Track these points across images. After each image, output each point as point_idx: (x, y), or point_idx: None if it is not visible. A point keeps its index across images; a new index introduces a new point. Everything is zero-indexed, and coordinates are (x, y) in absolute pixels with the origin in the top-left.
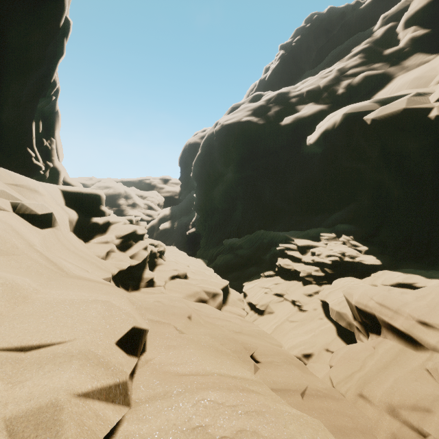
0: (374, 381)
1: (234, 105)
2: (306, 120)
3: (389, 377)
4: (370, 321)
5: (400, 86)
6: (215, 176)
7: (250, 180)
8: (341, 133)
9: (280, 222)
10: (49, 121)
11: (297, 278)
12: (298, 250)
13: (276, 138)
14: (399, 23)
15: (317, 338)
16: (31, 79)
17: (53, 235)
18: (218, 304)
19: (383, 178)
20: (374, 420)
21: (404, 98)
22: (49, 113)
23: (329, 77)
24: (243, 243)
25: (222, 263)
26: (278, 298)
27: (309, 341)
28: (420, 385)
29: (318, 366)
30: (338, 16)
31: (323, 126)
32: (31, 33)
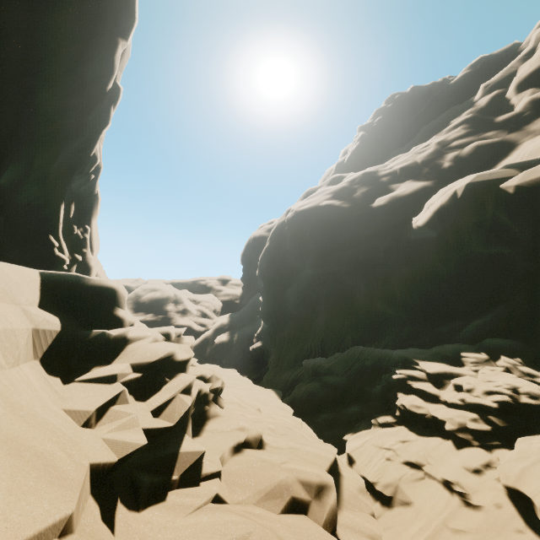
0: None
1: (309, 190)
2: (407, 199)
3: None
4: None
5: (533, 151)
6: (288, 273)
7: (336, 277)
8: (465, 209)
9: (385, 334)
10: (85, 205)
11: (438, 431)
12: (429, 379)
13: (368, 223)
14: (508, 89)
15: None
16: (66, 152)
17: None
18: (330, 515)
19: None
20: None
21: None
22: (86, 196)
23: (427, 152)
24: (332, 365)
25: (304, 397)
26: (414, 472)
27: None
28: None
29: None
30: (424, 93)
31: (436, 202)
32: (69, 95)
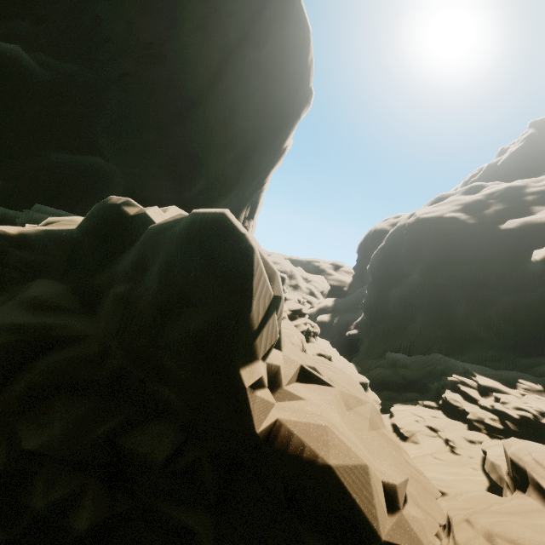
0: (486, 514)
1: (440, 196)
2: (542, 227)
3: (504, 517)
4: (521, 477)
5: None
6: (396, 275)
7: (440, 289)
8: None
9: (469, 351)
10: (254, 207)
11: (464, 420)
12: (478, 389)
13: (489, 244)
14: None
15: (459, 483)
16: (255, 182)
17: None
18: None
19: None
20: (469, 538)
21: None
22: (255, 201)
23: None
24: (410, 362)
25: (377, 377)
26: (430, 432)
27: (448, 482)
28: (532, 532)
29: (446, 504)
30: None
31: None
32: (266, 155)
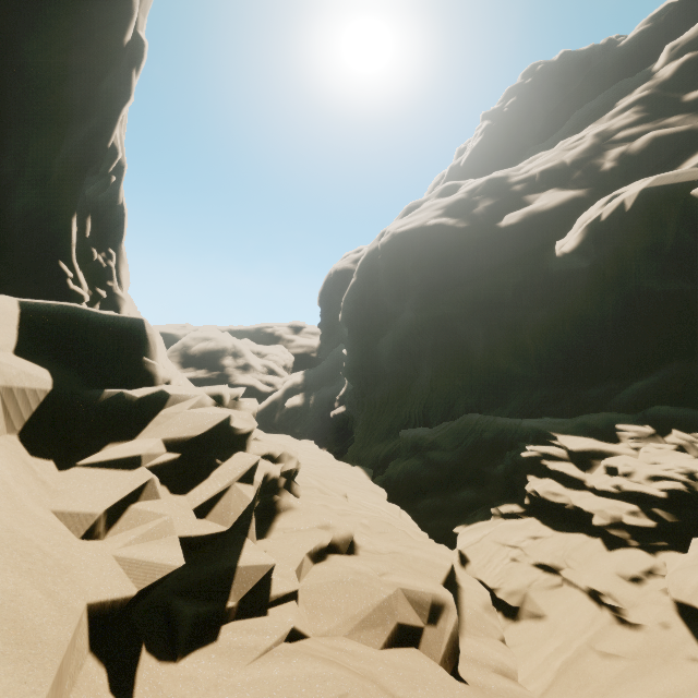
0: None
1: (411, 205)
2: (548, 216)
3: None
4: None
5: None
6: (381, 318)
7: (446, 323)
8: (635, 227)
9: (510, 399)
10: (107, 221)
11: (581, 525)
12: (571, 459)
13: (492, 250)
14: None
15: None
16: (72, 140)
17: None
18: (450, 648)
19: None
20: None
21: None
22: (106, 207)
23: (581, 147)
24: (439, 437)
25: (401, 477)
26: (548, 577)
27: None
28: None
29: None
30: (579, 62)
31: (593, 218)
32: (68, 49)
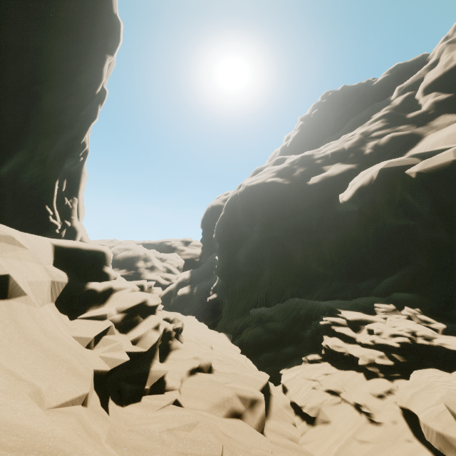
0: None
1: (257, 169)
2: (335, 179)
3: None
4: None
5: (435, 142)
6: (239, 237)
7: (278, 241)
8: (380, 188)
9: (317, 289)
10: (75, 181)
11: (354, 366)
12: (349, 325)
13: (304, 197)
14: (417, 91)
15: None
16: (61, 140)
17: (2, 313)
18: (259, 421)
19: (440, 236)
20: None
21: (448, 151)
22: (75, 173)
23: (353, 140)
24: (274, 313)
25: (250, 340)
26: (333, 398)
27: None
28: None
29: None
30: (352, 92)
31: (357, 182)
32: (67, 98)
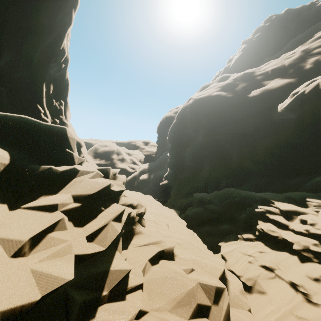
0: None
1: (204, 85)
2: (275, 91)
3: None
4: None
5: None
6: (186, 140)
7: (218, 143)
8: None
9: (249, 182)
10: (60, 87)
11: (286, 248)
12: (281, 214)
13: (244, 108)
14: None
15: None
16: (43, 44)
17: None
18: (225, 319)
19: None
20: None
21: None
22: (60, 80)
23: (294, 57)
24: (212, 198)
25: (193, 216)
26: (268, 273)
27: None
28: None
29: None
30: (295, 14)
31: (301, 92)
32: None
